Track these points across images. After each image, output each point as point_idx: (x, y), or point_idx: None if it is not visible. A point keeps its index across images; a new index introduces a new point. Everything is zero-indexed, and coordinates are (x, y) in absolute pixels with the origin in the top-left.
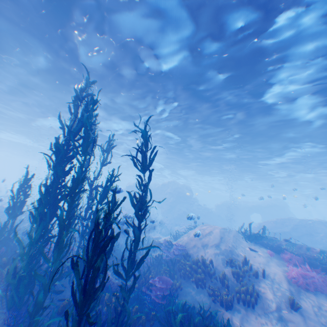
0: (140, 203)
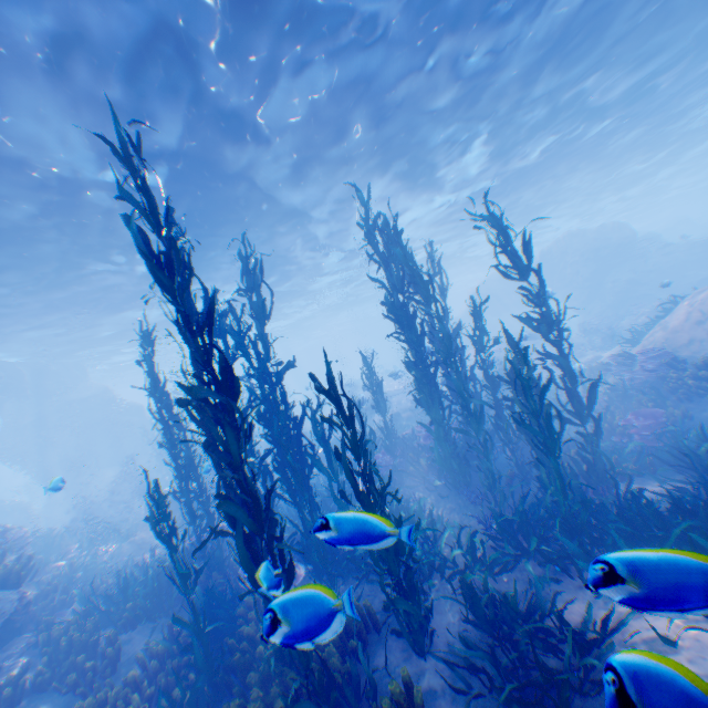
0: (545, 324)
